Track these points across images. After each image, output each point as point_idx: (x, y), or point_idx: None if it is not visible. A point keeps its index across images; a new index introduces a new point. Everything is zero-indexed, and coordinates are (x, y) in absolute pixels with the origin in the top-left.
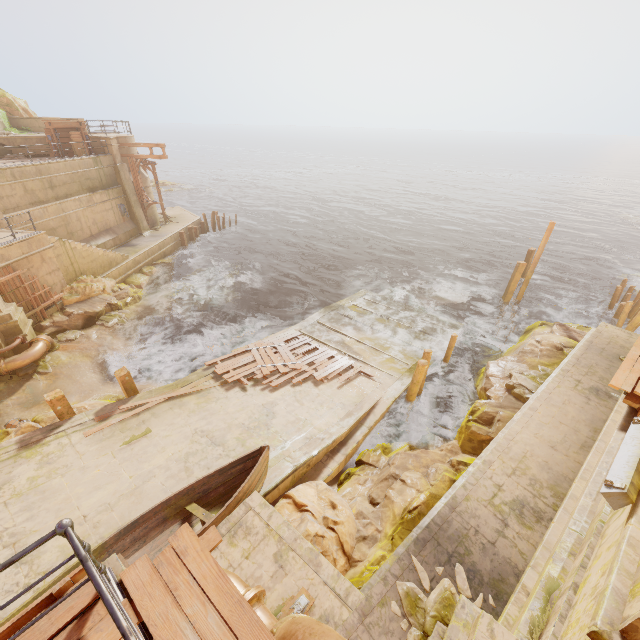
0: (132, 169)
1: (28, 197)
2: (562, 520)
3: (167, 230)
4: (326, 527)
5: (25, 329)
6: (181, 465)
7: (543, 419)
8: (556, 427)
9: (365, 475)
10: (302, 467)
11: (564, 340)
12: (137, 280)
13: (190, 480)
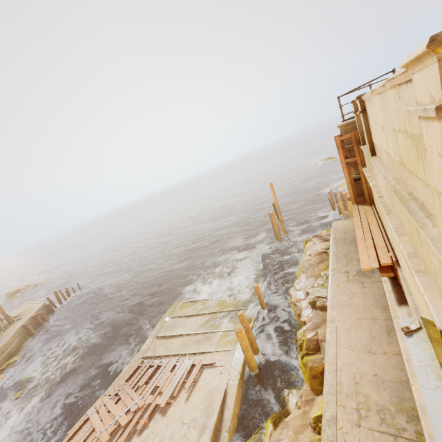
0: None
1: None
2: None
3: (10, 331)
4: None
5: None
6: None
7: (345, 325)
8: (359, 326)
9: None
10: None
11: (323, 245)
12: None
13: None
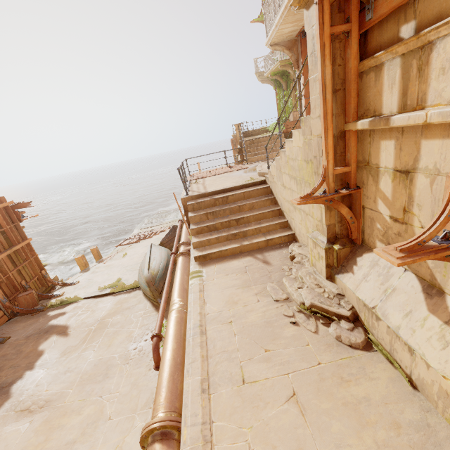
0: None
1: None
2: None
3: None
4: None
5: None
6: None
7: None
8: None
9: None
10: None
11: None
12: None
13: None
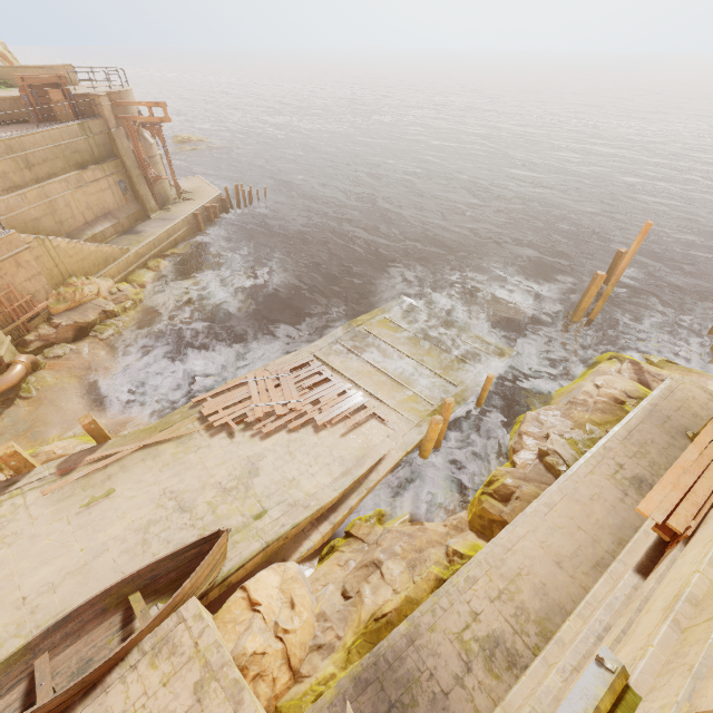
0: (131, 135)
1: None
2: (536, 674)
3: (179, 211)
4: (275, 636)
5: (1, 349)
6: (139, 536)
7: (558, 521)
8: (571, 534)
9: (349, 552)
10: (277, 542)
11: (631, 387)
12: (140, 278)
13: (145, 557)
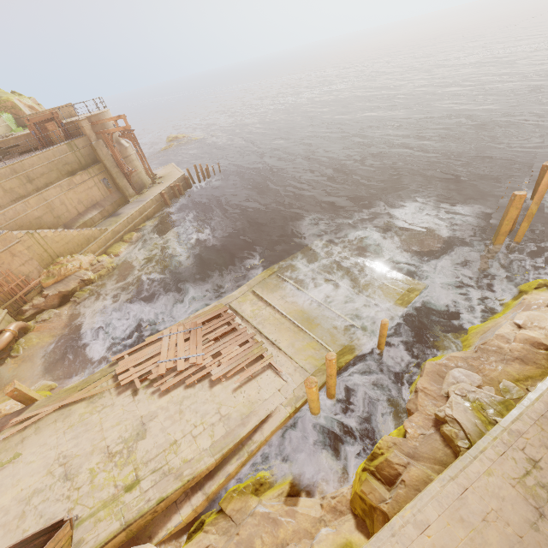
0: (108, 144)
1: (9, 196)
2: None
3: (151, 193)
4: None
5: None
6: (21, 508)
7: None
8: None
9: (214, 534)
10: (141, 518)
11: None
12: (116, 249)
13: (16, 534)
